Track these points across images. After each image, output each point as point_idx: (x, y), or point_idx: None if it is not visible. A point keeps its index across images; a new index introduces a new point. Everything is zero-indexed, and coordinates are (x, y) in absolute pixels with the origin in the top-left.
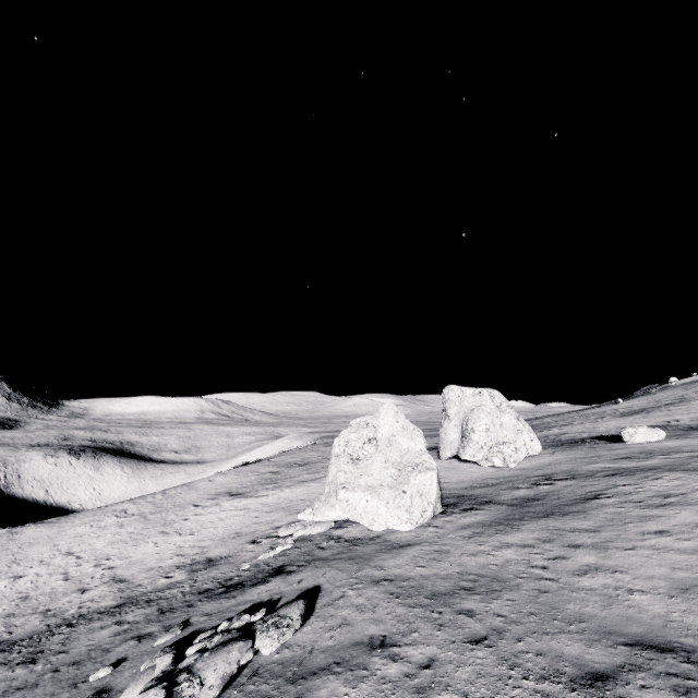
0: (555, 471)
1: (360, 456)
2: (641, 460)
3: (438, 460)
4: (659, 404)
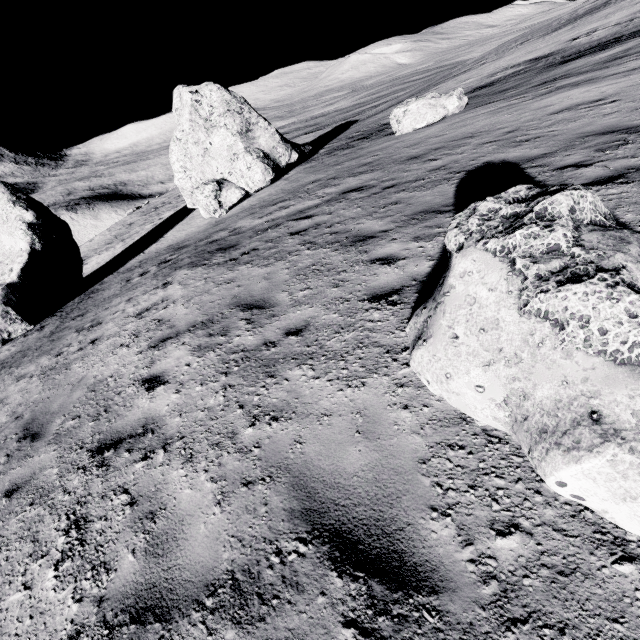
0: (203, 236)
1: None
2: (288, 206)
3: None
4: None
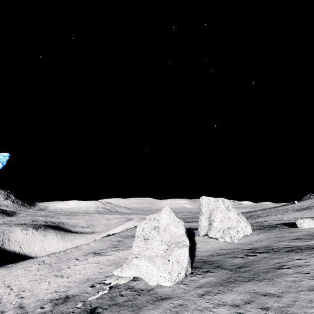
0: (258, 246)
1: (149, 237)
2: (308, 240)
3: (198, 236)
4: None
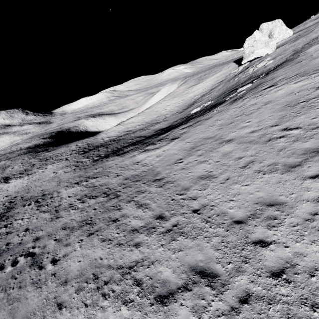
0: (300, 34)
1: (253, 45)
2: None
3: None
4: None
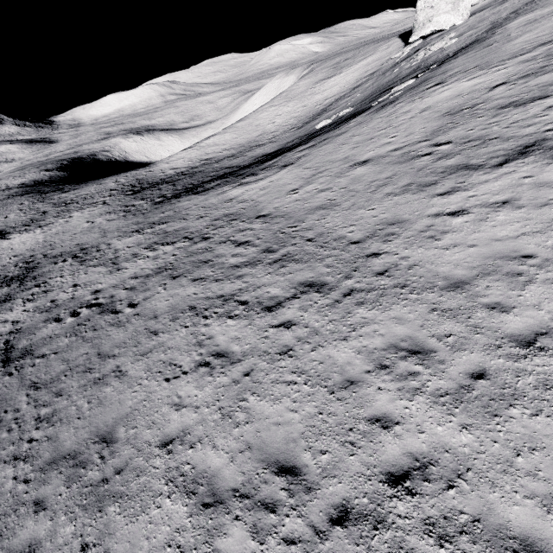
0: None
1: (433, 6)
2: None
3: None
4: None
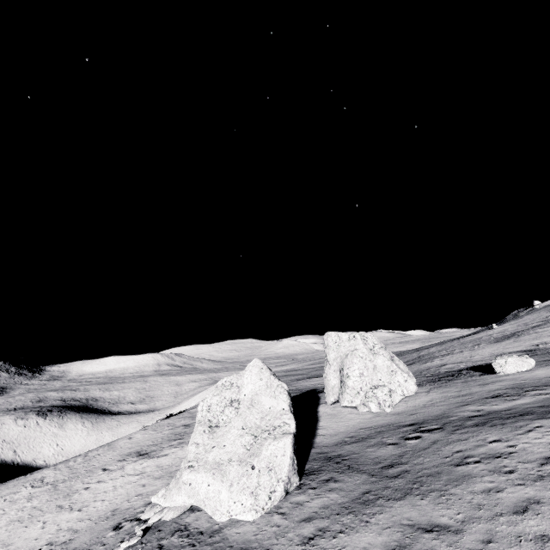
0: (426, 417)
1: (219, 422)
2: (513, 399)
3: (325, 405)
4: (527, 327)
